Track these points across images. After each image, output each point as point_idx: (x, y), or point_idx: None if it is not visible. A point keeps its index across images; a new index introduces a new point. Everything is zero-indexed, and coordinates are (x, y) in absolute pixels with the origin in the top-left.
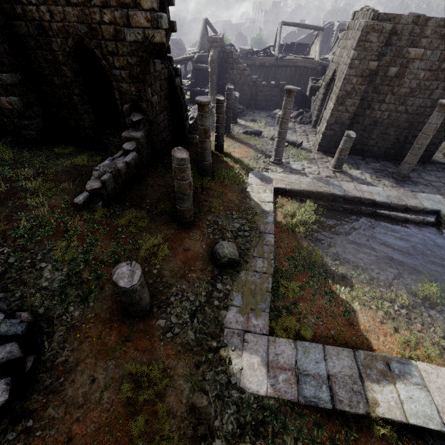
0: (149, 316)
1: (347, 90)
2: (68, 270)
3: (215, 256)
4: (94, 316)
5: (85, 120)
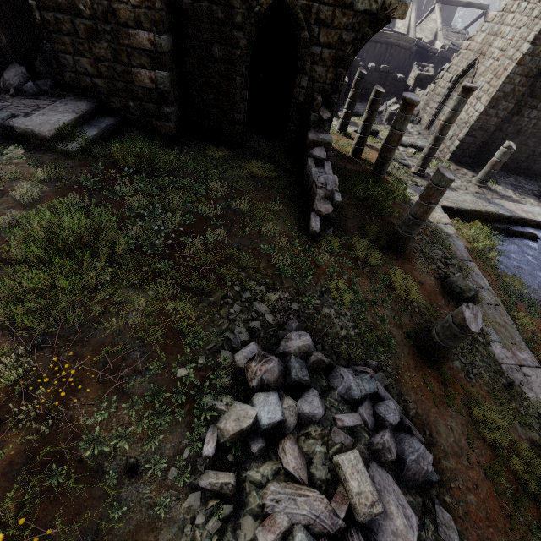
0: (443, 358)
1: (505, 90)
2: (356, 315)
3: (452, 289)
4: (404, 363)
5: (238, 111)
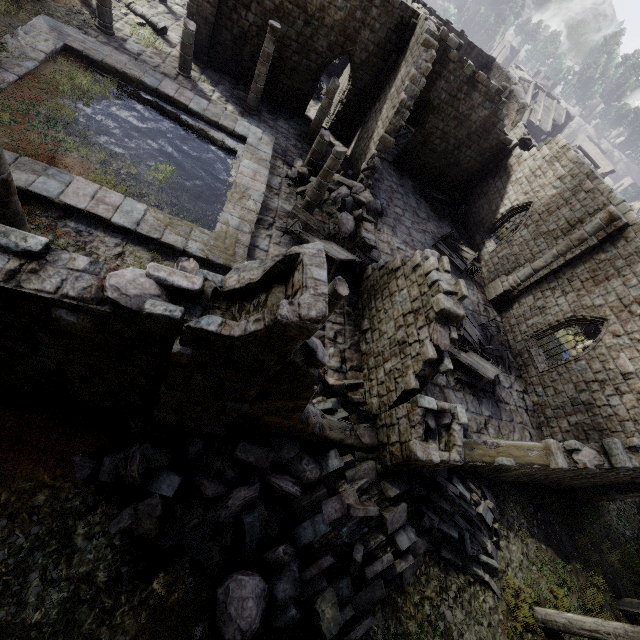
0: None
1: None
2: None
3: None
4: None
5: None
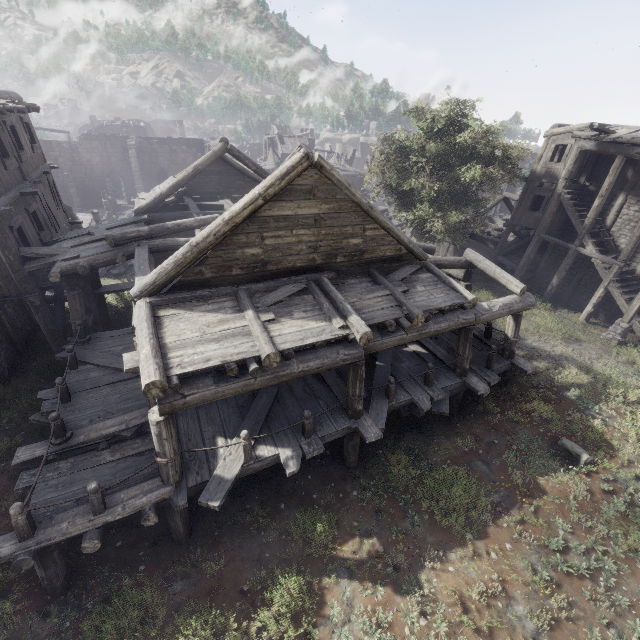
0: None
1: None
2: None
3: None
4: None
5: None
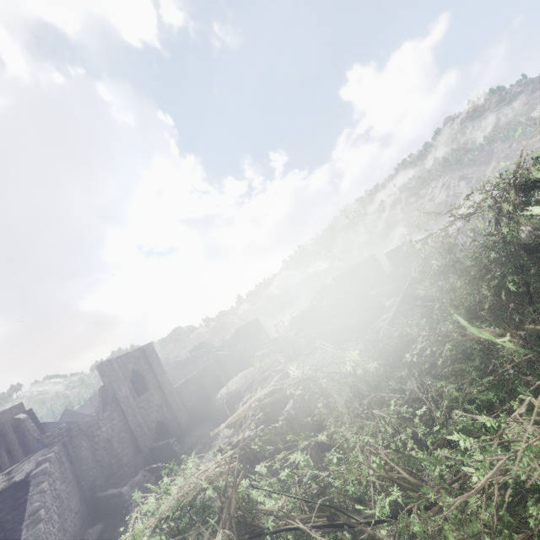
0: None
1: None
2: None
3: None
4: None
5: None
